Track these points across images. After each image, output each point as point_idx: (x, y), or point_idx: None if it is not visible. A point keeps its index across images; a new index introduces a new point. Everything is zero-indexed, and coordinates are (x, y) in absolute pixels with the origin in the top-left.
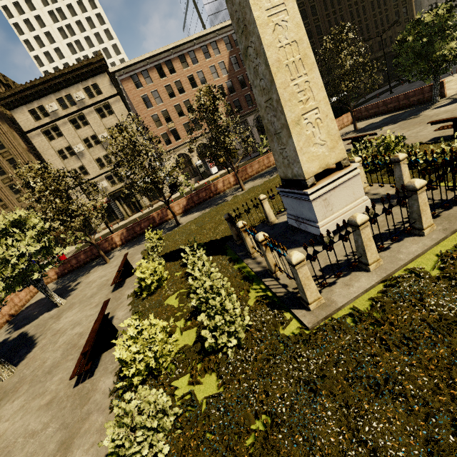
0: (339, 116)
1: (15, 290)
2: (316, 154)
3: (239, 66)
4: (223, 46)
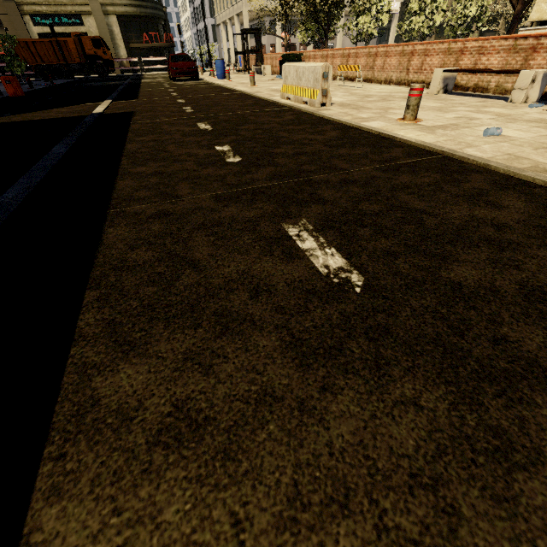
0: None
1: (450, 38)
2: (542, 9)
3: None
4: None
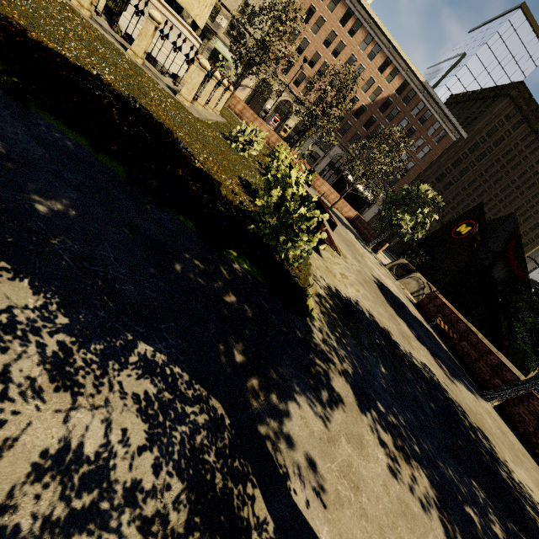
0: (348, 202)
1: None
2: None
3: (384, 112)
4: (398, 84)
